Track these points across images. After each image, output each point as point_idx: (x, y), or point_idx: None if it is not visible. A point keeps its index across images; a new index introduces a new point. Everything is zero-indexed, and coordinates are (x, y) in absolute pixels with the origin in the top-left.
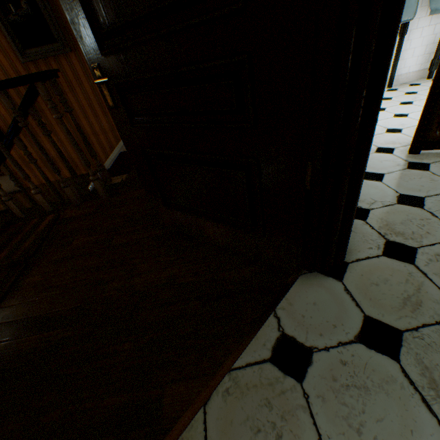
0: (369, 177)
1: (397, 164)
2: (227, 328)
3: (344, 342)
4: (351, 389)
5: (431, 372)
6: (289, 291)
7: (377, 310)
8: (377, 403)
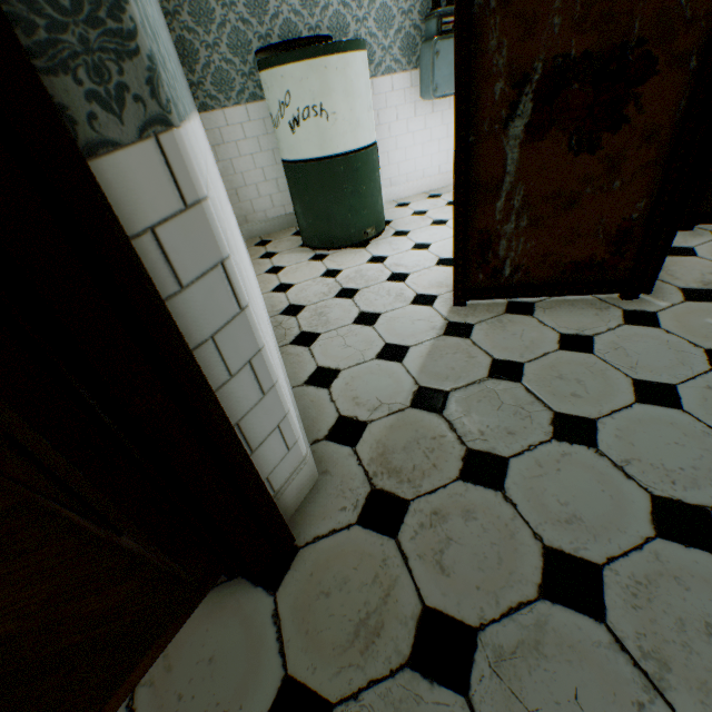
0: (388, 354)
1: (433, 327)
2: None
3: None
4: None
5: None
6: (177, 635)
7: (310, 658)
8: None
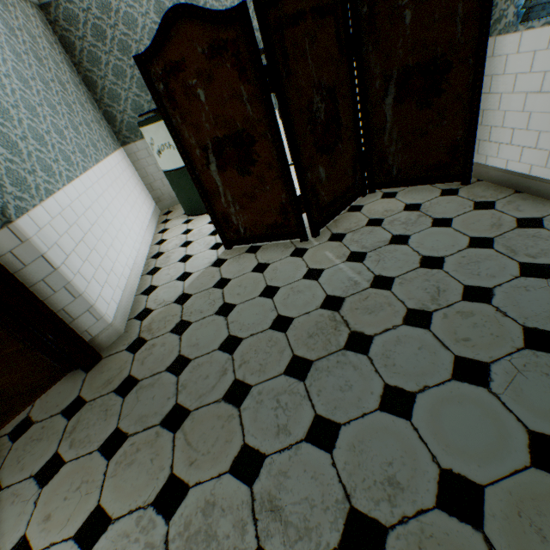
0: (182, 277)
1: (210, 262)
2: (2, 418)
3: (54, 415)
4: (35, 441)
5: (78, 424)
6: (54, 386)
7: (88, 390)
8: (40, 446)
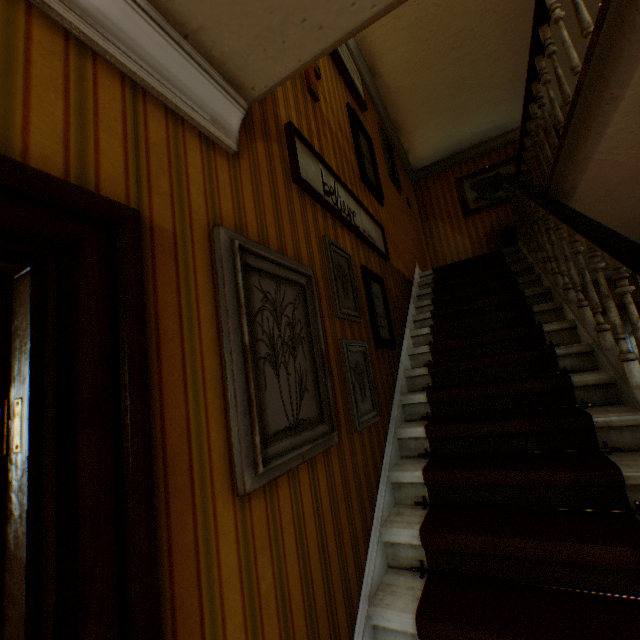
0: None
1: None
2: None
3: None
4: None
5: None
6: None
7: None
8: None
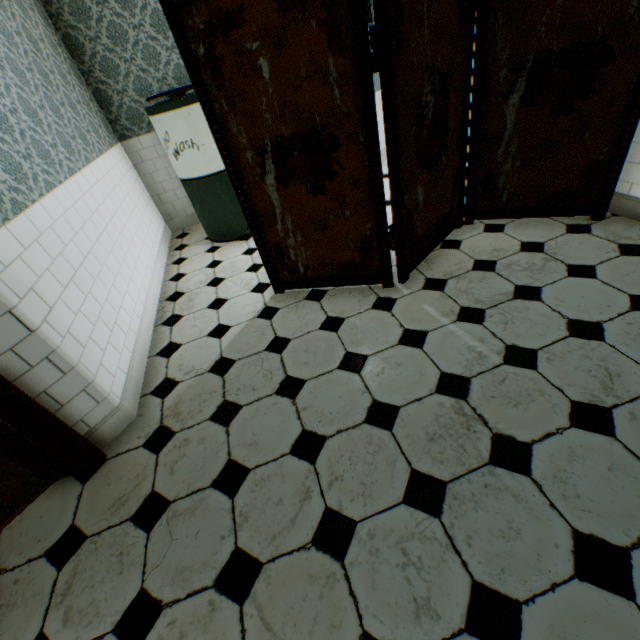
0: (216, 332)
1: (254, 310)
2: None
3: (34, 558)
4: (3, 608)
5: (76, 578)
6: (31, 504)
7: (88, 515)
8: (12, 618)
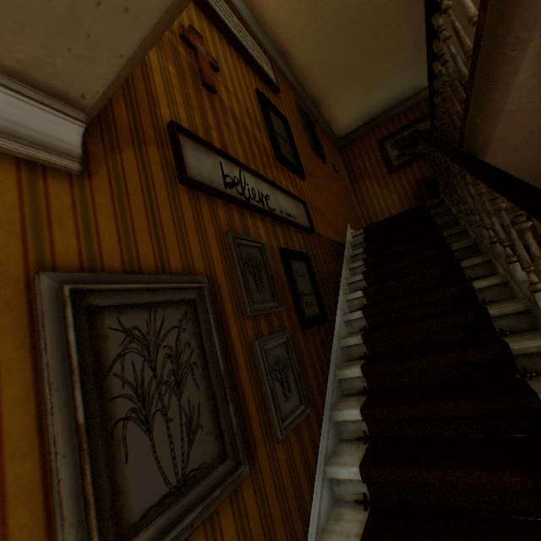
0: None
1: None
2: None
3: None
4: None
5: None
6: None
7: None
8: None
